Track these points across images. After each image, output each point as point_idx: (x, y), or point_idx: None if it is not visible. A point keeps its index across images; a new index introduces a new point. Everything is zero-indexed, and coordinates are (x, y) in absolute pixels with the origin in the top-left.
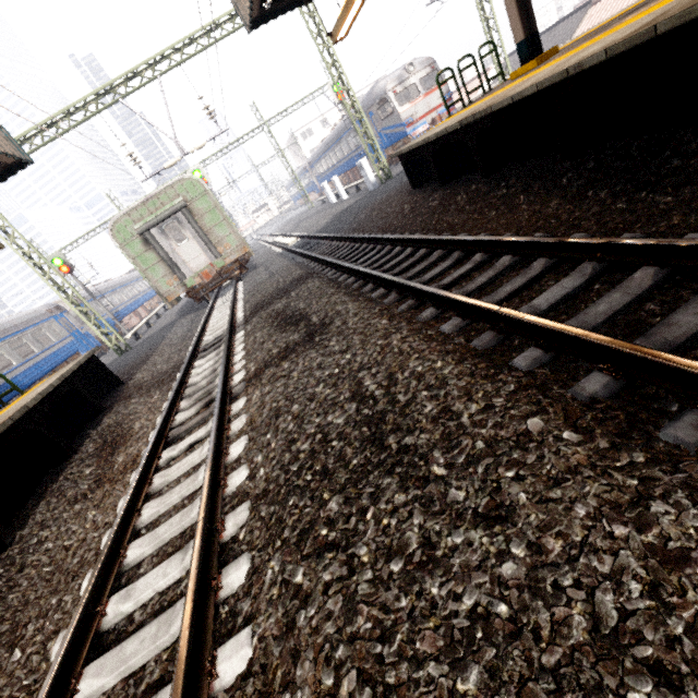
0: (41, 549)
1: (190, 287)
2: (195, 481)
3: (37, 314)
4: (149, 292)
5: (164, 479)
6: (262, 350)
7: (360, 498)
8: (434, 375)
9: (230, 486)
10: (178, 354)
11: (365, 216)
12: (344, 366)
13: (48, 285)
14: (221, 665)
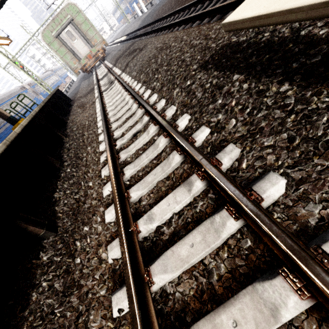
0: (77, 120)
1: (83, 64)
2: (117, 88)
3: (17, 90)
4: (58, 82)
5: (106, 95)
6: (125, 62)
7: (158, 56)
8: (174, 35)
9: (127, 82)
10: (89, 87)
11: (156, 14)
12: (152, 47)
13: (21, 70)
14: (135, 88)
